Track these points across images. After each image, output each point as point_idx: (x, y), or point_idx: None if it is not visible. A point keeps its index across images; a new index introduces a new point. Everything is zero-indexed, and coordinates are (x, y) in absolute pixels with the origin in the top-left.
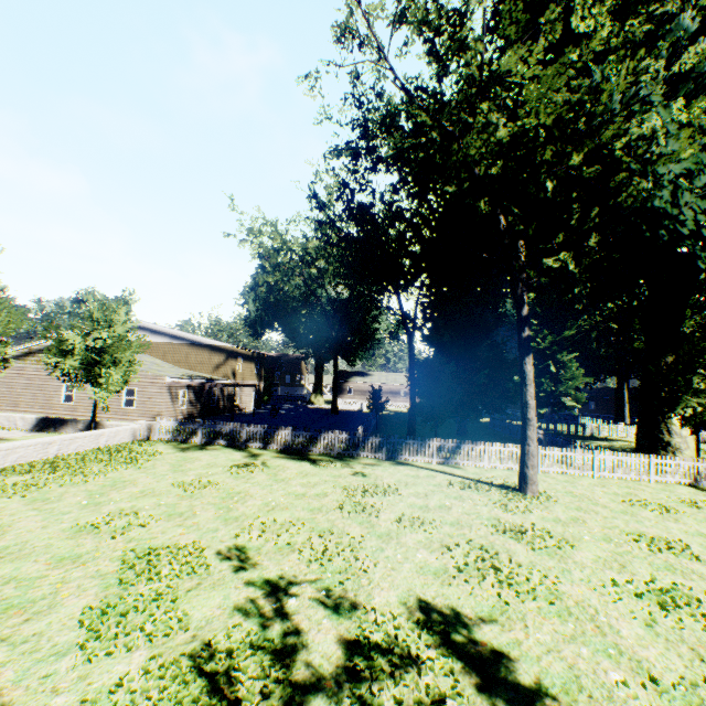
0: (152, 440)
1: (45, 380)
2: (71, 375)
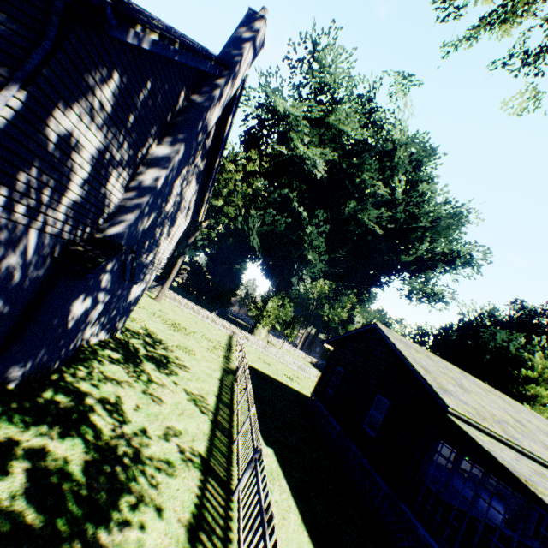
0: None
1: None
2: None
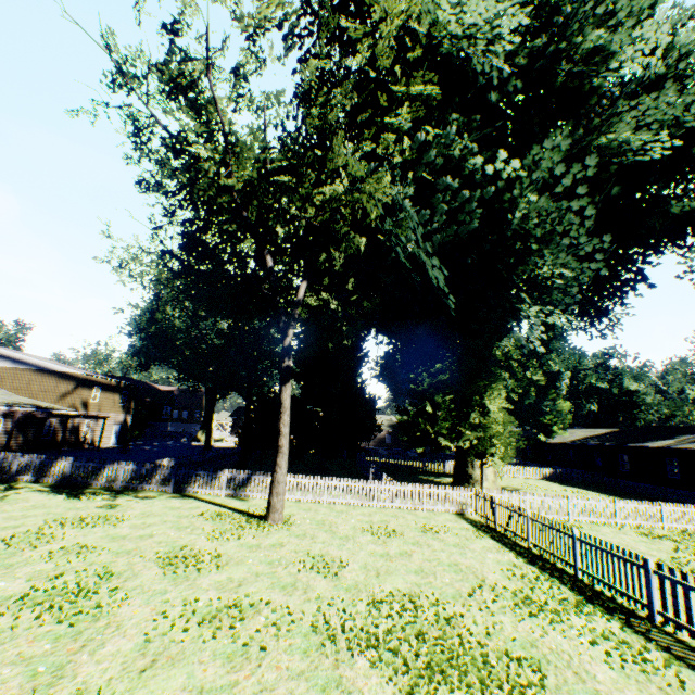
0: None
1: None
2: None
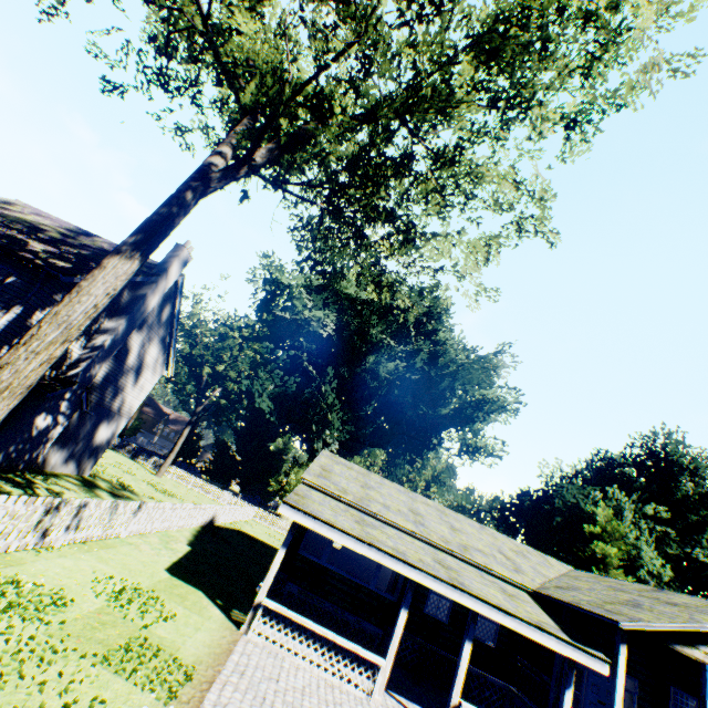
0: None
1: None
2: None
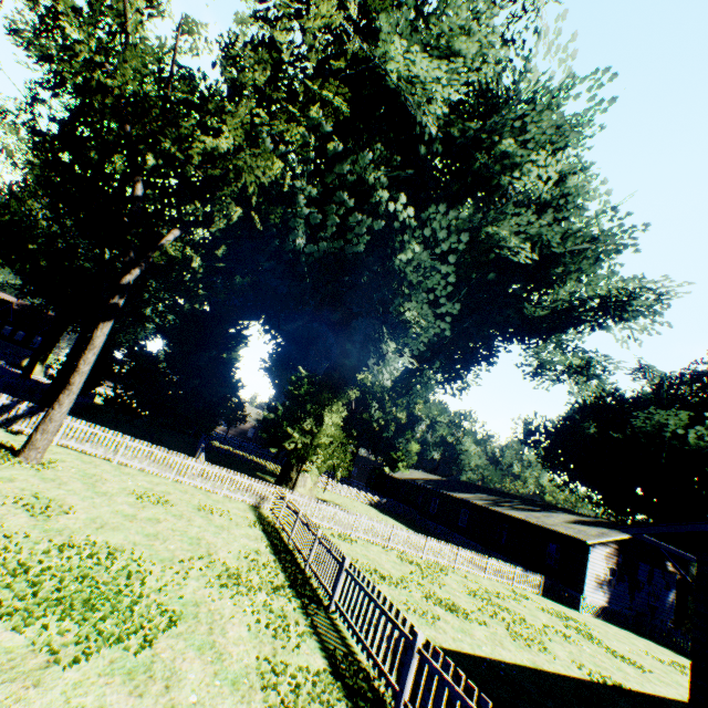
0: None
1: None
2: None
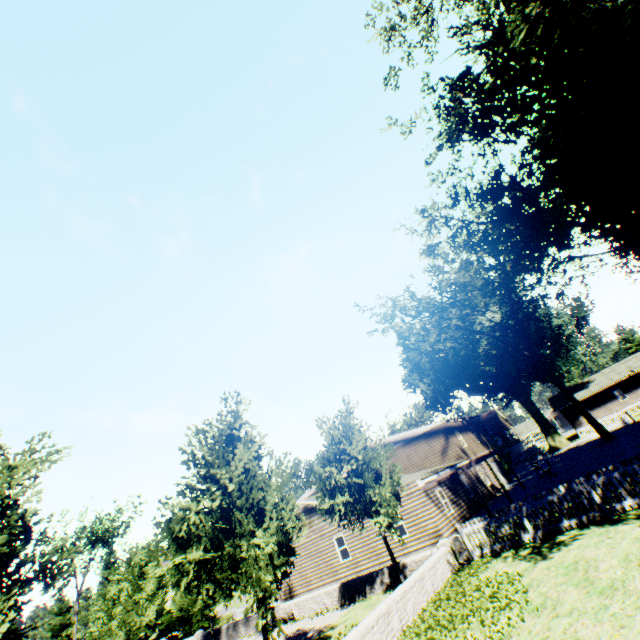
0: (472, 562)
1: (317, 542)
2: (345, 516)
